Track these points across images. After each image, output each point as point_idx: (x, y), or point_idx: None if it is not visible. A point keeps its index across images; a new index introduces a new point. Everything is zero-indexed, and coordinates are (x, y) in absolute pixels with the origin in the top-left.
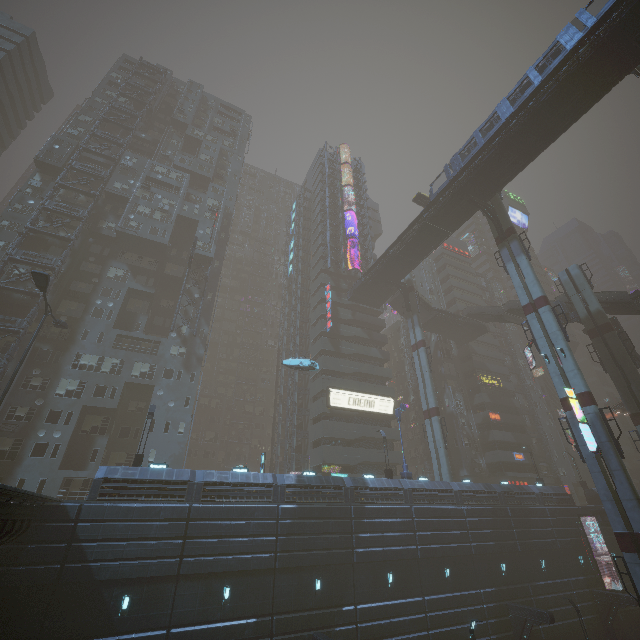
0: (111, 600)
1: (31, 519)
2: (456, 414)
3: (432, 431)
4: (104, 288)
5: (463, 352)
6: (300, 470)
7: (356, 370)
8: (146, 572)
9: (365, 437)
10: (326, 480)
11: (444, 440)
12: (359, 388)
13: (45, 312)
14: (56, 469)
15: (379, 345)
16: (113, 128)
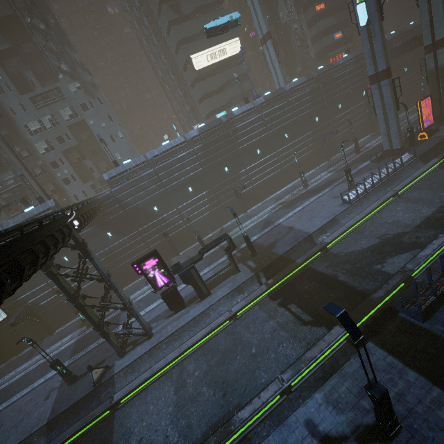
0: (150, 210)
1: (99, 204)
2: (289, 23)
3: (269, 54)
4: None
5: None
6: (199, 121)
7: (202, 26)
8: (155, 198)
9: (228, 80)
10: (211, 124)
11: (277, 57)
12: (211, 43)
13: None
14: (83, 184)
15: None
16: None
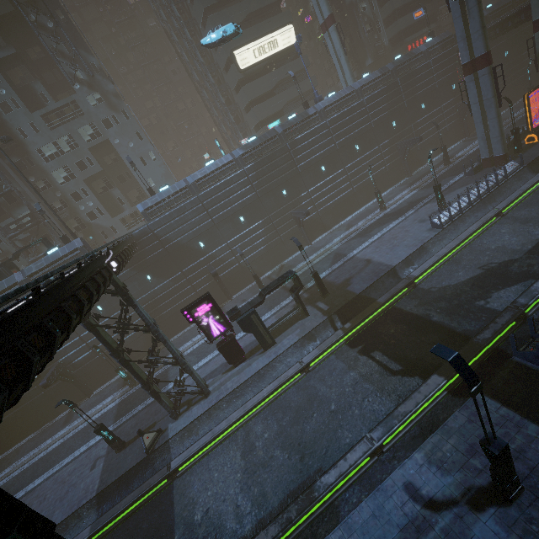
0: (195, 247)
1: (134, 242)
2: (355, 2)
3: (332, 44)
4: None
5: None
6: (246, 134)
7: (247, 13)
8: (201, 231)
9: (281, 81)
10: (264, 137)
11: (343, 48)
12: (258, 33)
13: None
14: (111, 219)
15: None
16: None
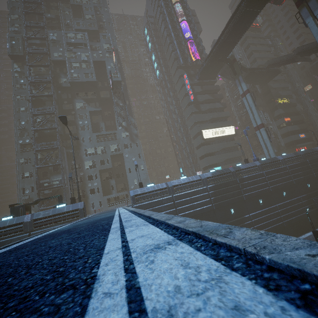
0: None
1: None
2: (266, 124)
3: (261, 136)
4: (78, 115)
5: (264, 90)
6: (195, 170)
7: (211, 117)
8: None
9: (224, 148)
10: (222, 171)
11: (269, 138)
12: (215, 126)
13: (70, 135)
14: (102, 196)
15: (218, 100)
16: (30, 17)
